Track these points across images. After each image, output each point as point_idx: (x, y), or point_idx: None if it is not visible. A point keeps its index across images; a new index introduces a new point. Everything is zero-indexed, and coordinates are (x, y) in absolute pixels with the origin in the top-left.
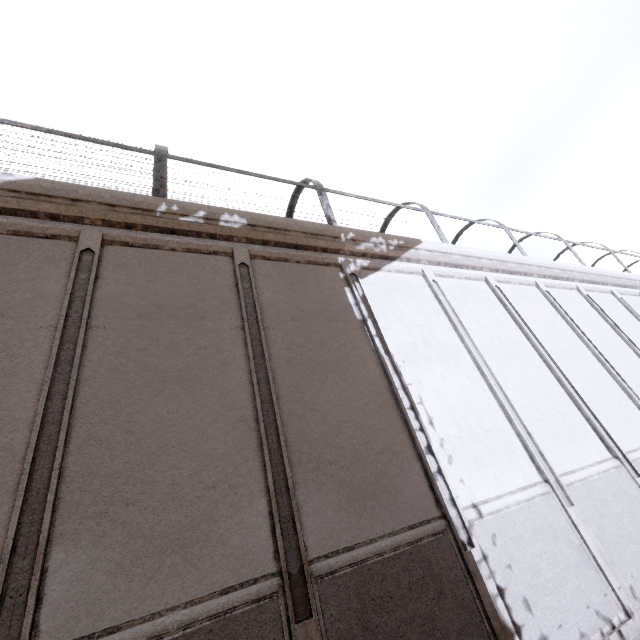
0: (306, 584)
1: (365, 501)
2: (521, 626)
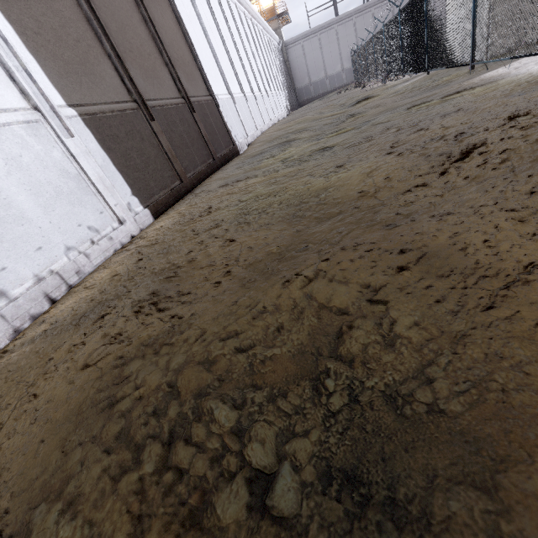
0: (191, 103)
1: (192, 82)
2: (231, 132)
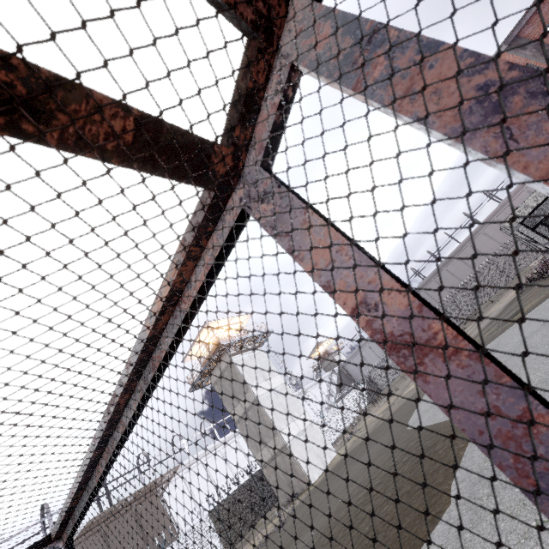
0: None
1: None
2: None
